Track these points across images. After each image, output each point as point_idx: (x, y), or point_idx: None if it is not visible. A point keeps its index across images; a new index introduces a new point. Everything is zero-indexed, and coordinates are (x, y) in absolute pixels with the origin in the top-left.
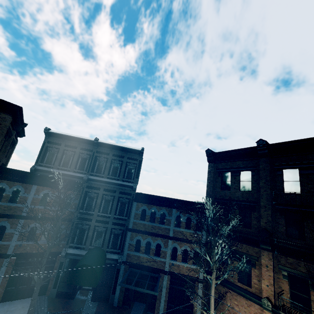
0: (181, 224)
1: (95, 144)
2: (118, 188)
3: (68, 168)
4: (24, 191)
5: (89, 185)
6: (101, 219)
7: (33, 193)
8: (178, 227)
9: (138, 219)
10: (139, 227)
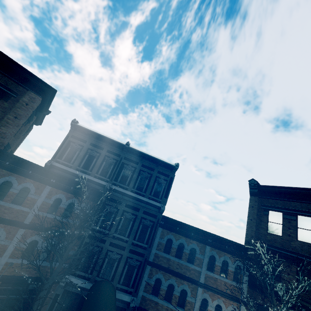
0: (215, 268)
1: (125, 149)
2: (143, 206)
3: (89, 171)
4: (35, 191)
5: (109, 196)
6: (117, 242)
7: (44, 196)
8: (210, 271)
9: (161, 250)
10: (161, 261)
